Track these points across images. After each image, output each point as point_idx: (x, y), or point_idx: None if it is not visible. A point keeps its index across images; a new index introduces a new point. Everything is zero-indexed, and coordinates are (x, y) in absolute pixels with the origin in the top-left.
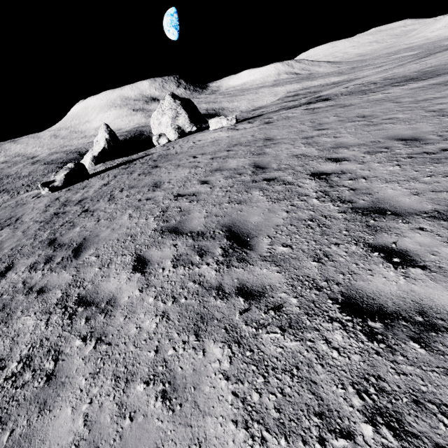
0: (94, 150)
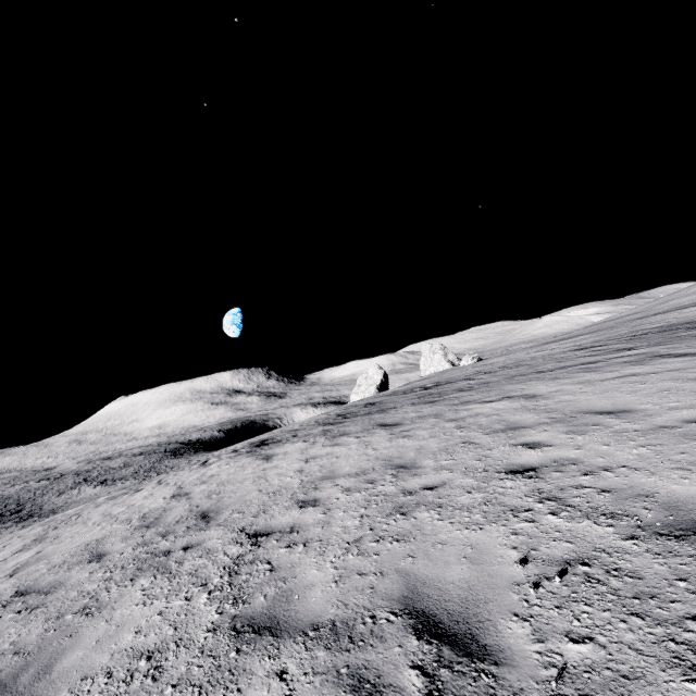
0: (368, 383)
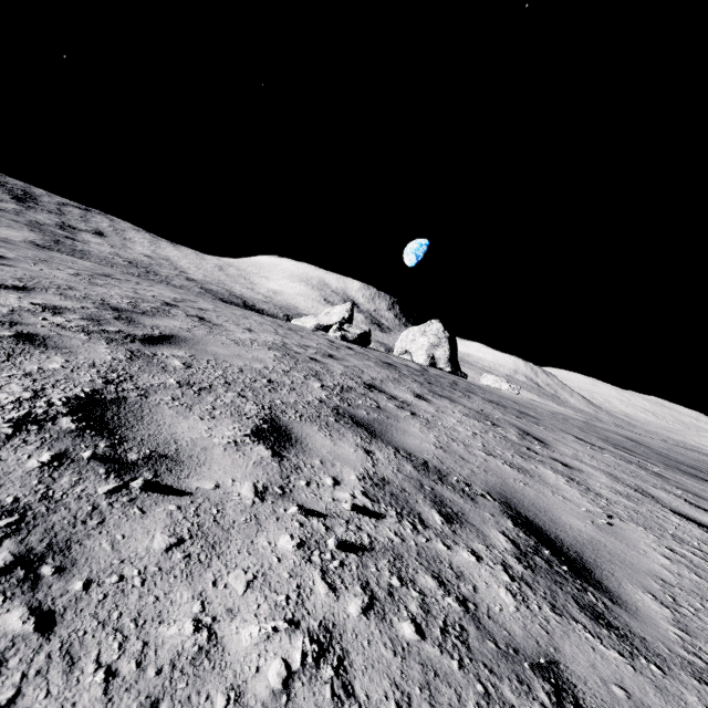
0: (321, 318)
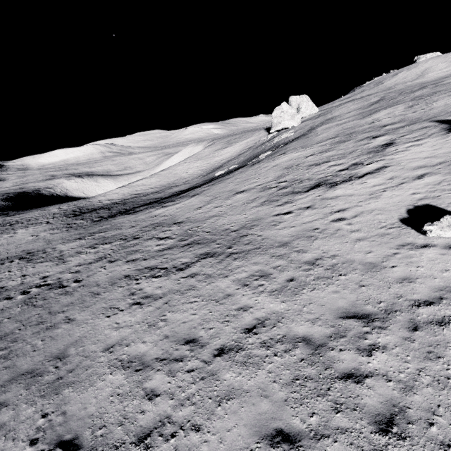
0: (288, 115)
